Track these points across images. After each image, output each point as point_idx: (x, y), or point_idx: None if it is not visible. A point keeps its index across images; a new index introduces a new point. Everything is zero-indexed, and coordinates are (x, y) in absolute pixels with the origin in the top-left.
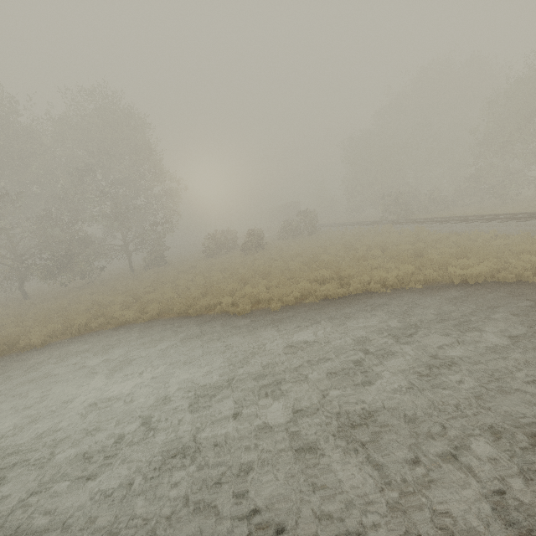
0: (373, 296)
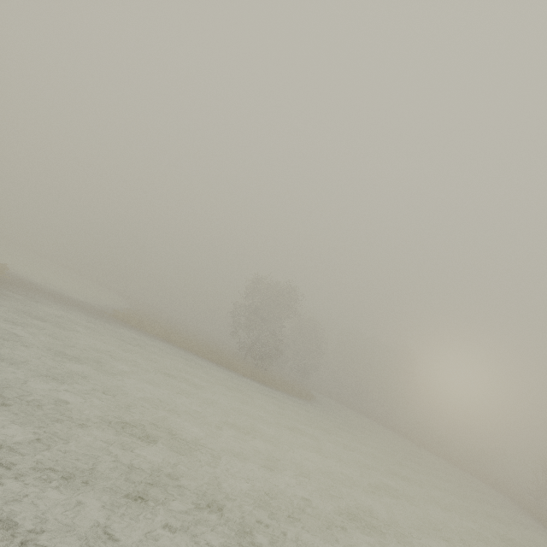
0: (446, 460)
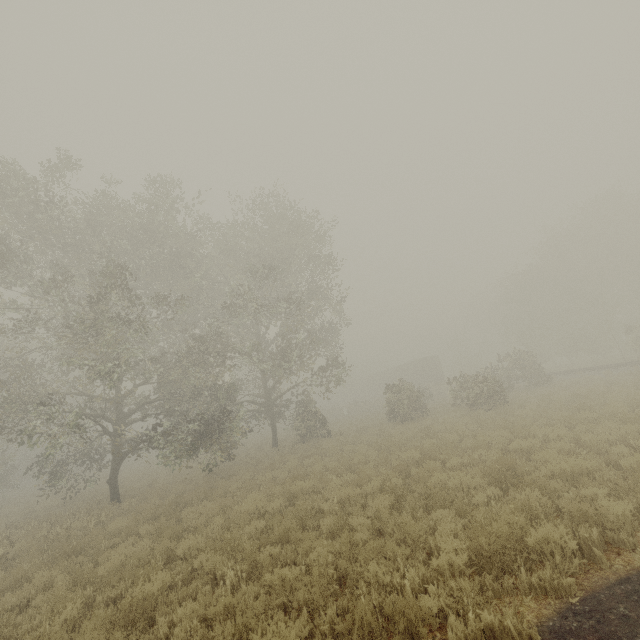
0: None
